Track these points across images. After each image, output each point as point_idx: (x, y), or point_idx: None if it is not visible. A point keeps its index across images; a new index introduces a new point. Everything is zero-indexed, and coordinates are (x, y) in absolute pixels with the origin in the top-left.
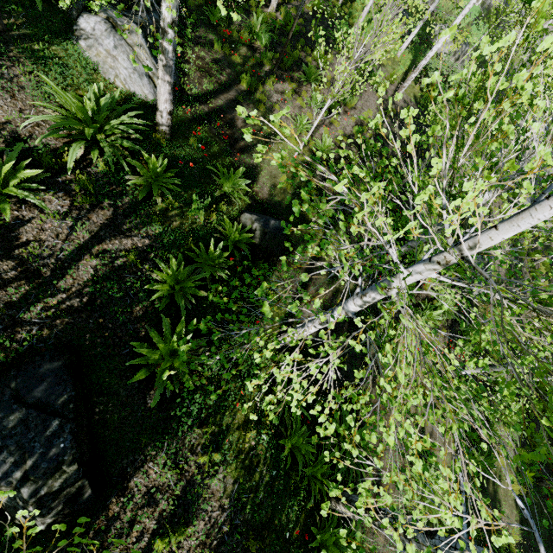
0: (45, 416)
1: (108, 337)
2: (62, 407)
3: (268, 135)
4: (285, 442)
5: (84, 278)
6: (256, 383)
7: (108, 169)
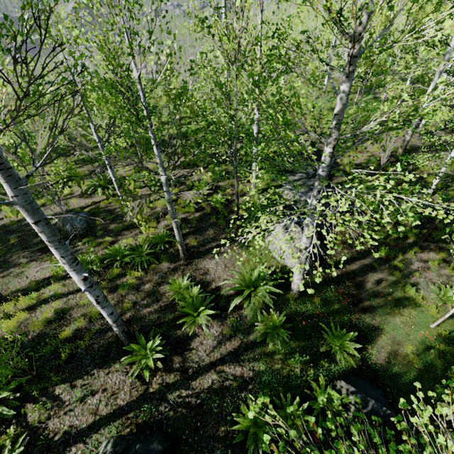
0: None
1: (196, 441)
2: None
3: (399, 298)
4: None
5: (204, 385)
6: None
7: (249, 314)
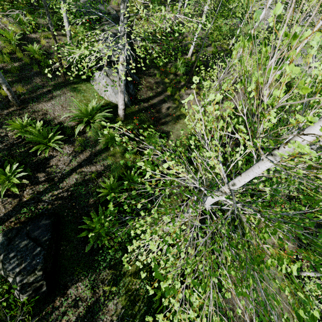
0: (35, 245)
1: (75, 212)
2: (44, 242)
3: (178, 115)
4: (157, 291)
5: (71, 183)
6: (132, 247)
7: (92, 135)
